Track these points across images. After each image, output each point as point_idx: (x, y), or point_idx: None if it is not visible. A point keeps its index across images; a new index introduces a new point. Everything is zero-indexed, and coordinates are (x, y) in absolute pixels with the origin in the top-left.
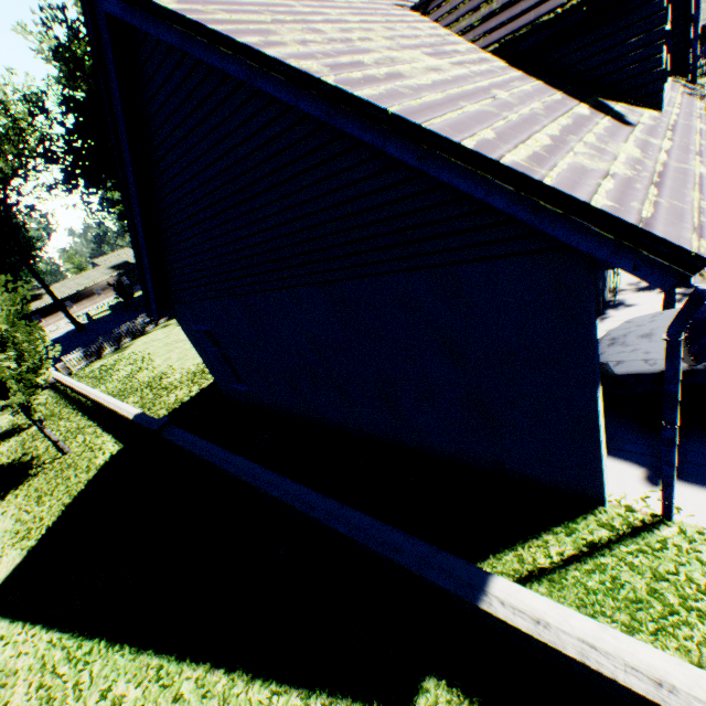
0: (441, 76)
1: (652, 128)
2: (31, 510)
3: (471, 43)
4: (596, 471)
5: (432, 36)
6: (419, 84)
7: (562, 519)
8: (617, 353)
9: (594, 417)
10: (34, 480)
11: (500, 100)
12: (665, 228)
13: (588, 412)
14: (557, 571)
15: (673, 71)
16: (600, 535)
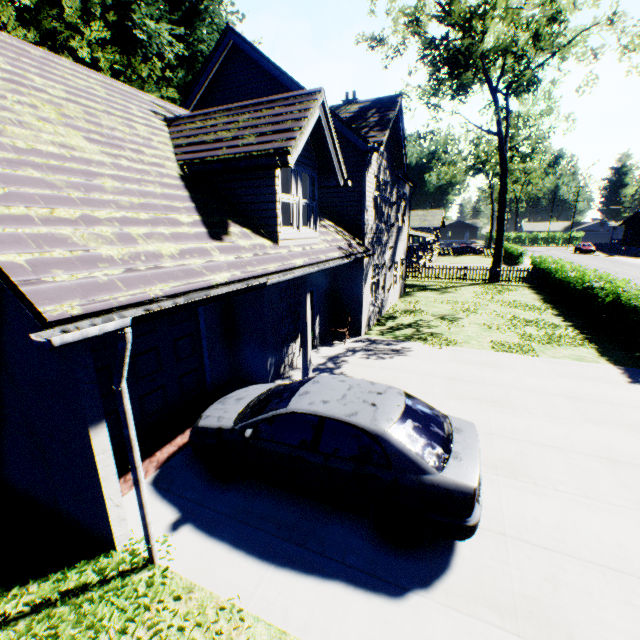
0: (62, 151)
1: (240, 248)
2: None
3: (176, 155)
4: (106, 511)
5: (138, 136)
6: (8, 143)
7: (71, 563)
8: (214, 409)
9: (93, 454)
10: None
11: (94, 184)
12: (51, 291)
13: (90, 448)
14: (4, 625)
15: (357, 235)
16: (83, 580)
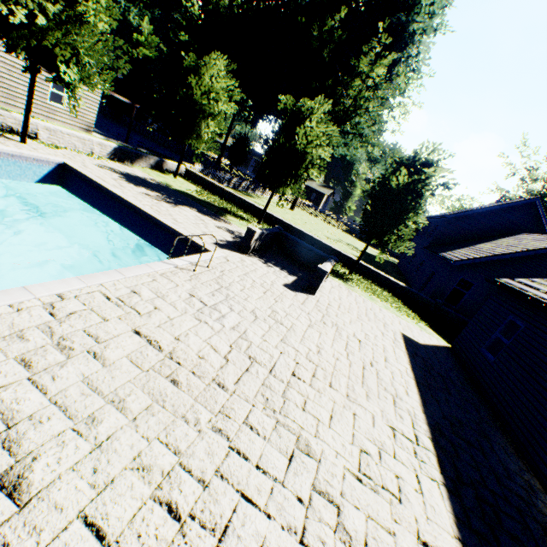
0: None
1: None
2: (390, 303)
3: None
4: None
5: None
6: None
7: None
8: None
9: None
10: (353, 281)
11: None
12: None
13: None
14: None
15: None
16: None
